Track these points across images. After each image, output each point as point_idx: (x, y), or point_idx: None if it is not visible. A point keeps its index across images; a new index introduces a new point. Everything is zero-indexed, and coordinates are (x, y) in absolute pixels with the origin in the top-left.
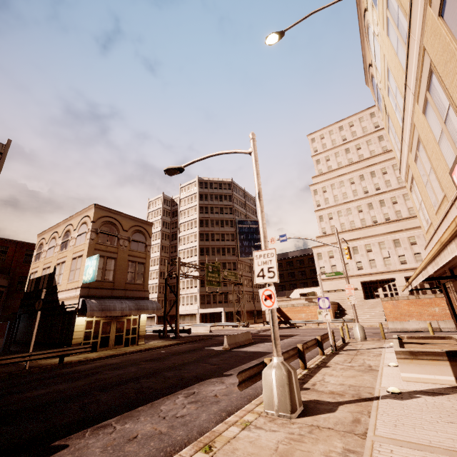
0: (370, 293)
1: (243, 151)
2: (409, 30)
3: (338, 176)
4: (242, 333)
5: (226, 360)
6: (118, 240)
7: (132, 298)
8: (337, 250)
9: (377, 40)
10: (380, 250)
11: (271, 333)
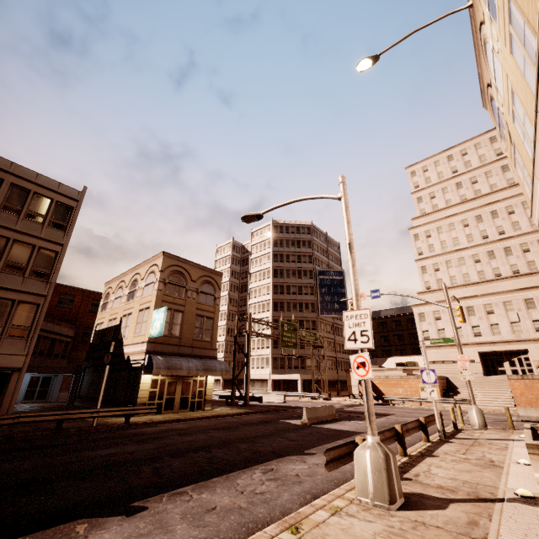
0: (492, 367)
1: (331, 196)
2: (538, 50)
3: (446, 217)
4: (324, 407)
5: (305, 436)
6: (186, 292)
7: (199, 356)
8: (445, 311)
9: (497, 57)
10: (506, 312)
11: (365, 407)
